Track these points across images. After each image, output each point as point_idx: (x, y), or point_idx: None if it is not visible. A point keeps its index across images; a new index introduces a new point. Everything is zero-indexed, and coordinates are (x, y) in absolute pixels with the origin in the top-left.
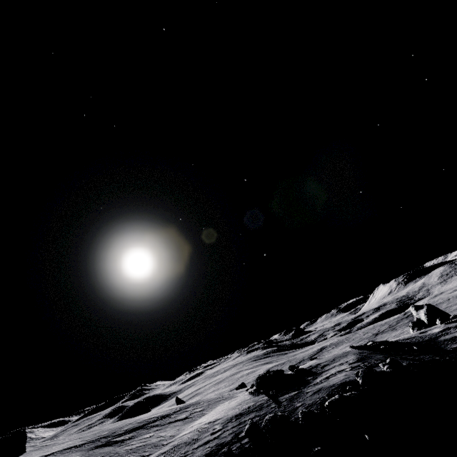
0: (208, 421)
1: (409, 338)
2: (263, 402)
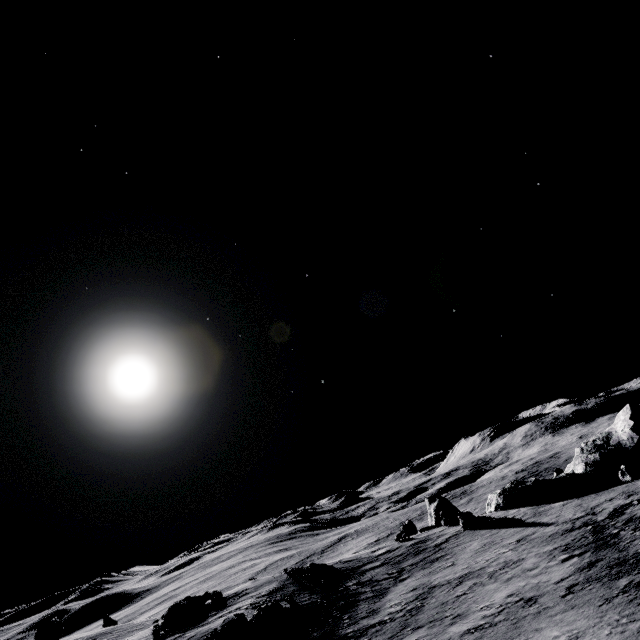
0: None
1: (351, 559)
2: None
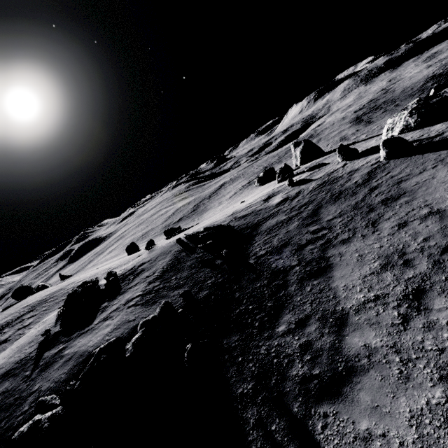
0: None
1: (246, 214)
2: (34, 355)
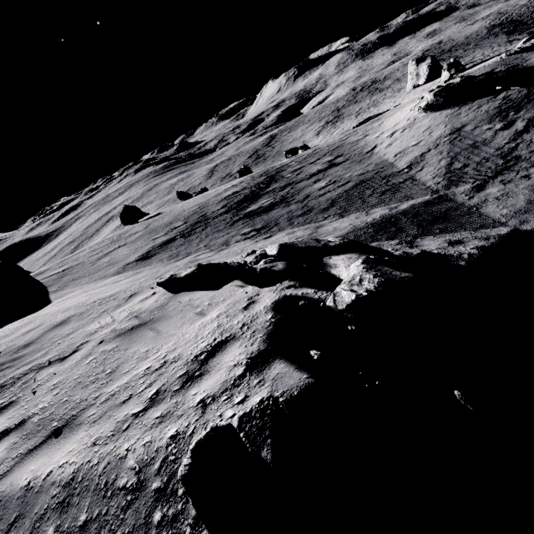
0: (441, 136)
1: None
2: (528, 91)
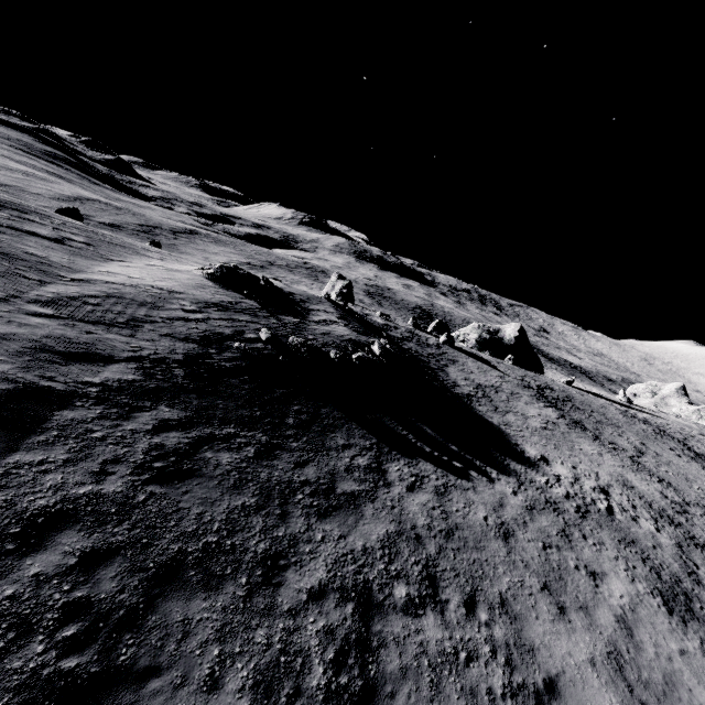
0: (156, 285)
1: (363, 316)
2: (254, 308)
